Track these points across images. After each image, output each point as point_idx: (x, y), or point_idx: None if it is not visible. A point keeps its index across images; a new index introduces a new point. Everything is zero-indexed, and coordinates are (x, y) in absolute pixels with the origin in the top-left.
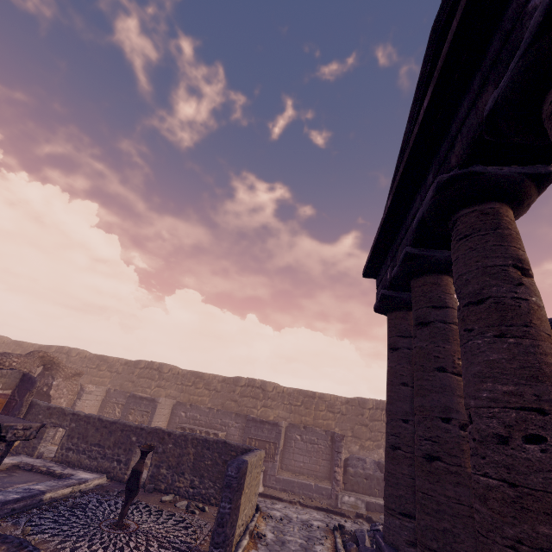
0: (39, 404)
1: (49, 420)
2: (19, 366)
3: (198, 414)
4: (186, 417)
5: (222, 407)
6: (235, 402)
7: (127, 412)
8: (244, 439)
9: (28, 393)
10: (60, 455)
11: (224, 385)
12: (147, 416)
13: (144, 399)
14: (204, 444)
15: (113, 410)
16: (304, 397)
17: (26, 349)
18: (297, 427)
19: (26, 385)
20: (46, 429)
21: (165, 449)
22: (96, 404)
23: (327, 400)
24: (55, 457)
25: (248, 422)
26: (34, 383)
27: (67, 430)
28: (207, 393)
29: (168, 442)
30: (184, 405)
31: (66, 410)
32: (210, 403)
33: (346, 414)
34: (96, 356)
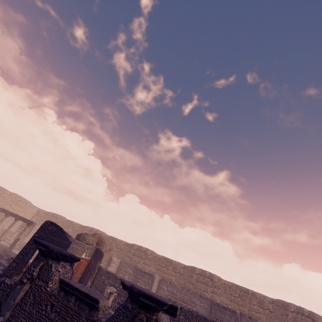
0: (102, 269)
1: (108, 280)
2: (91, 242)
3: (175, 290)
4: (167, 291)
5: (184, 286)
6: (192, 284)
7: (136, 280)
8: (212, 318)
9: (99, 261)
10: (114, 306)
11: (185, 270)
12: (148, 285)
13: (146, 274)
14: (205, 321)
15: (123, 276)
16: (240, 291)
17: (74, 226)
18: (244, 316)
19: (97, 255)
20: (106, 286)
21: (178, 319)
22: (114, 269)
23: (257, 297)
24: (111, 307)
25: (214, 305)
26: (102, 255)
27: (118, 290)
28: (174, 274)
29: (180, 313)
30: (166, 282)
31: (117, 276)
32: (175, 281)
33: (273, 312)
34: (110, 237)
